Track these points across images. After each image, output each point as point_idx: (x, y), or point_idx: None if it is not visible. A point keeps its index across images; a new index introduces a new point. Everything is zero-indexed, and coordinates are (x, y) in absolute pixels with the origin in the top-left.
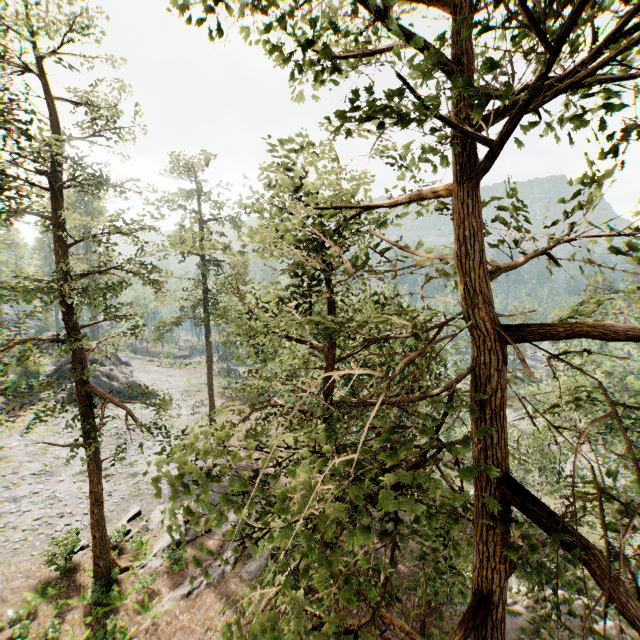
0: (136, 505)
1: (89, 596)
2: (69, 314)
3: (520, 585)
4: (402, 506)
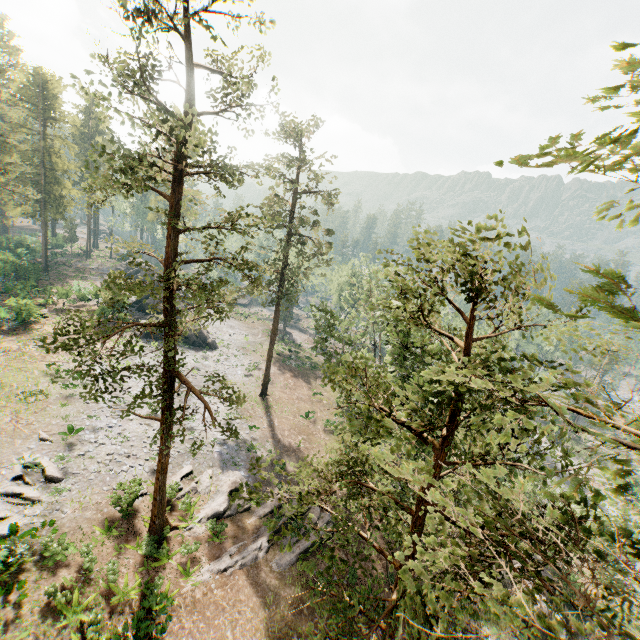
0: (189, 462)
1: (144, 549)
2: (169, 299)
3: None
4: None
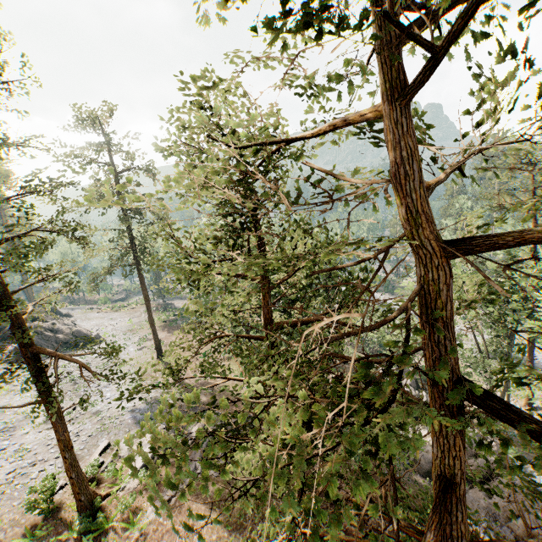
0: (104, 439)
1: (77, 528)
2: None
3: (425, 430)
4: (409, 446)
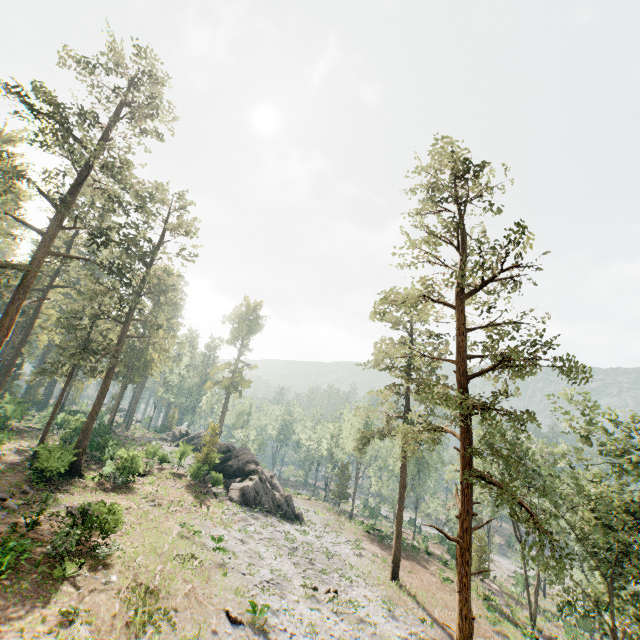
0: None
1: None
2: (466, 389)
3: None
4: None
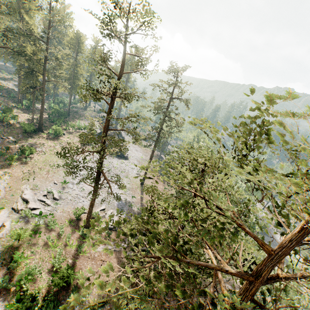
0: (104, 205)
1: (80, 232)
2: (103, 142)
3: None
4: None
